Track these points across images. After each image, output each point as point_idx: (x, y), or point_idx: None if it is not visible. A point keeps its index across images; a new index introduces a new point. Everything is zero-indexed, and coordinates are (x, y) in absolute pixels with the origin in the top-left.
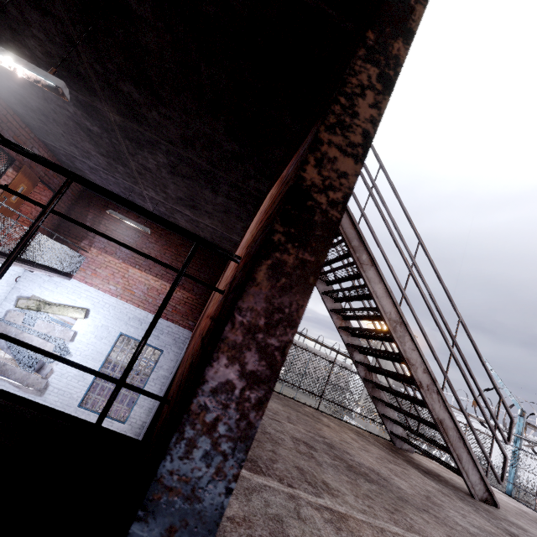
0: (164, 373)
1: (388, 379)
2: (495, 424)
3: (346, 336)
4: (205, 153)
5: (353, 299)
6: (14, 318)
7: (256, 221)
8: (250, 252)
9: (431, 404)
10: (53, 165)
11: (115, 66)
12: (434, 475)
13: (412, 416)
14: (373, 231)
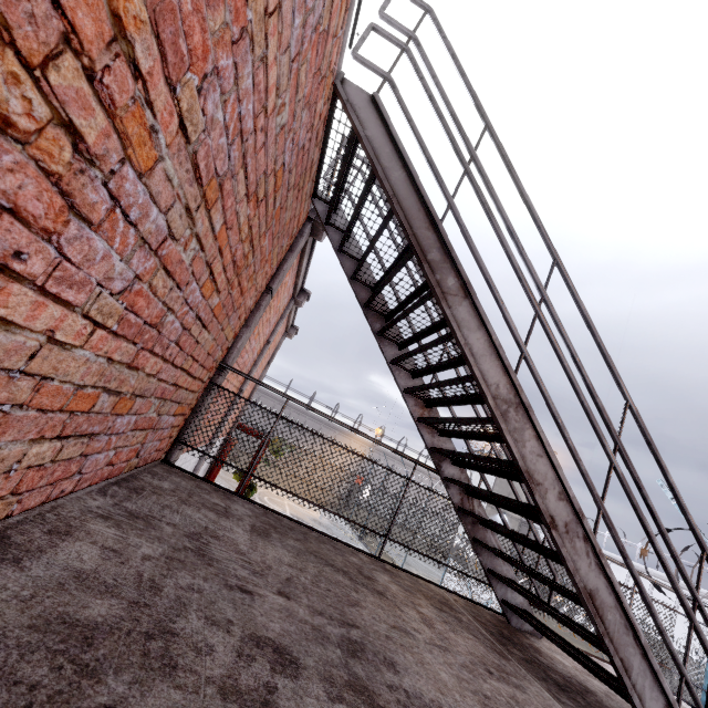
0: None
1: None
2: (694, 600)
3: (429, 434)
4: None
5: (438, 367)
6: None
7: None
8: None
9: (573, 561)
10: None
11: None
12: (576, 692)
13: (537, 579)
14: (469, 235)
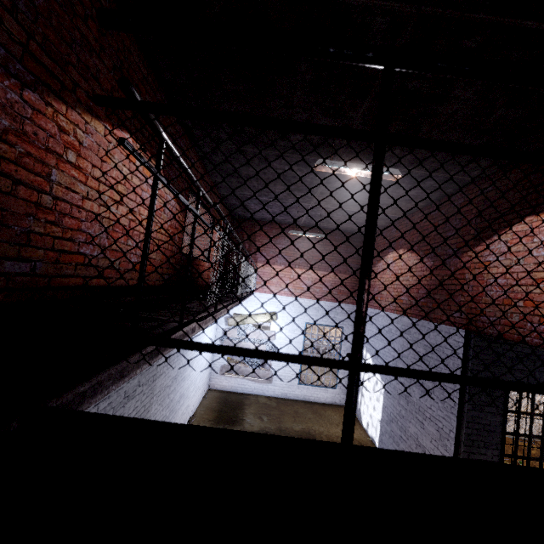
0: (350, 345)
1: None
2: None
3: None
4: (432, 164)
5: None
6: (231, 334)
7: None
8: None
9: None
10: None
11: None
12: None
13: None
14: None
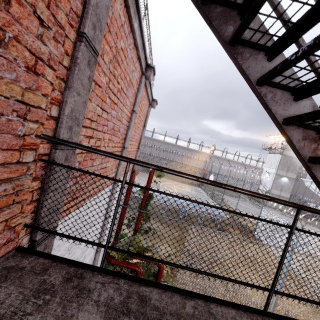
0: None
1: (293, 174)
2: None
3: None
4: None
5: None
6: None
7: None
8: None
9: None
10: None
11: None
12: None
13: None
14: None
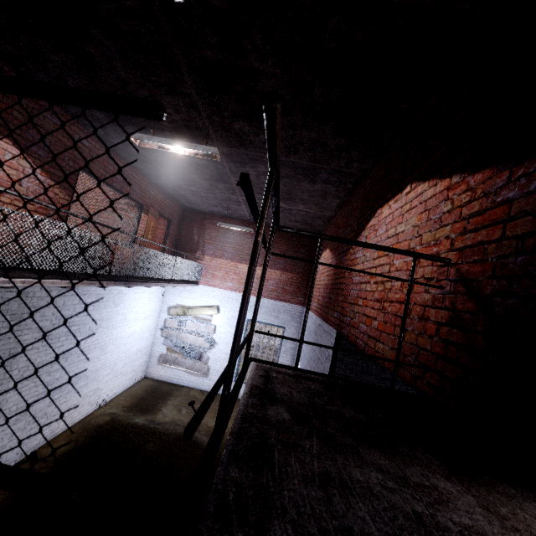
0: (290, 346)
1: None
2: None
3: None
4: (307, 153)
5: None
6: (171, 324)
7: (423, 218)
8: (497, 264)
9: None
10: (310, 234)
11: (230, 113)
12: None
13: None
14: None
